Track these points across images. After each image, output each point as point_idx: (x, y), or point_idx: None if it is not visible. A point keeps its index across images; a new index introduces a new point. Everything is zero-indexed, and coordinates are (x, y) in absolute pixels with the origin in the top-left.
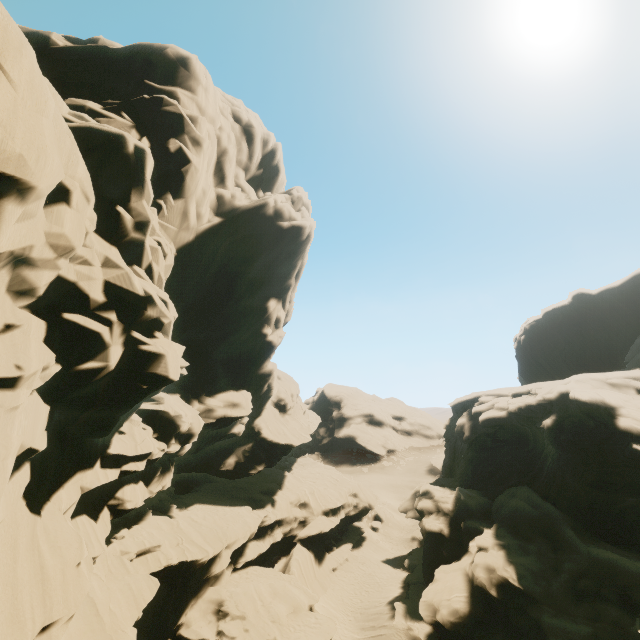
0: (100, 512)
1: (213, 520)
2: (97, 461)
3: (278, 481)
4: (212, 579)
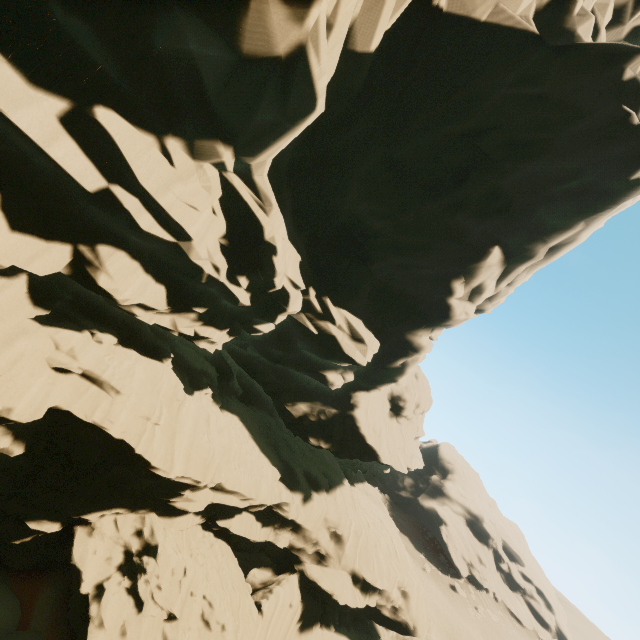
0: (51, 239)
1: (227, 443)
2: (59, 97)
3: (331, 480)
4: (165, 508)
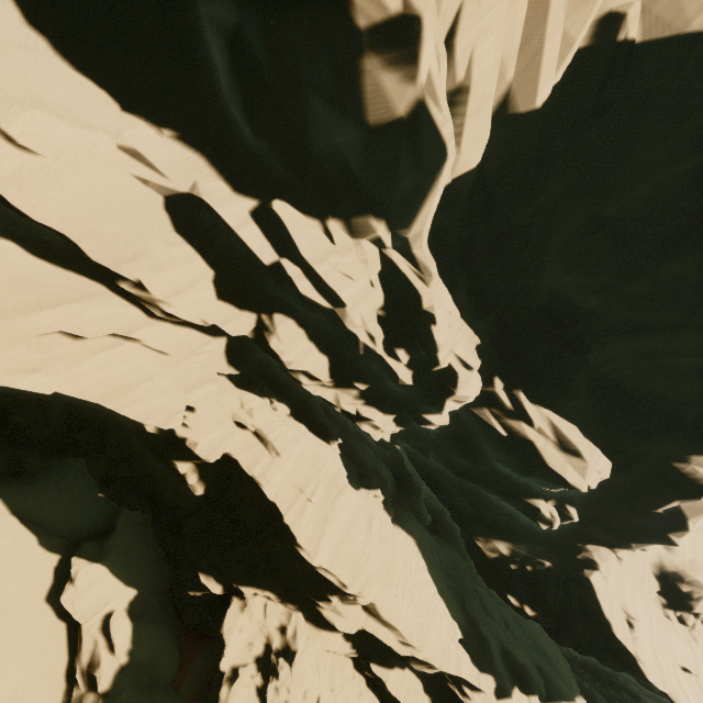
0: (243, 309)
1: (388, 557)
2: (252, 199)
3: (551, 685)
4: (313, 612)
